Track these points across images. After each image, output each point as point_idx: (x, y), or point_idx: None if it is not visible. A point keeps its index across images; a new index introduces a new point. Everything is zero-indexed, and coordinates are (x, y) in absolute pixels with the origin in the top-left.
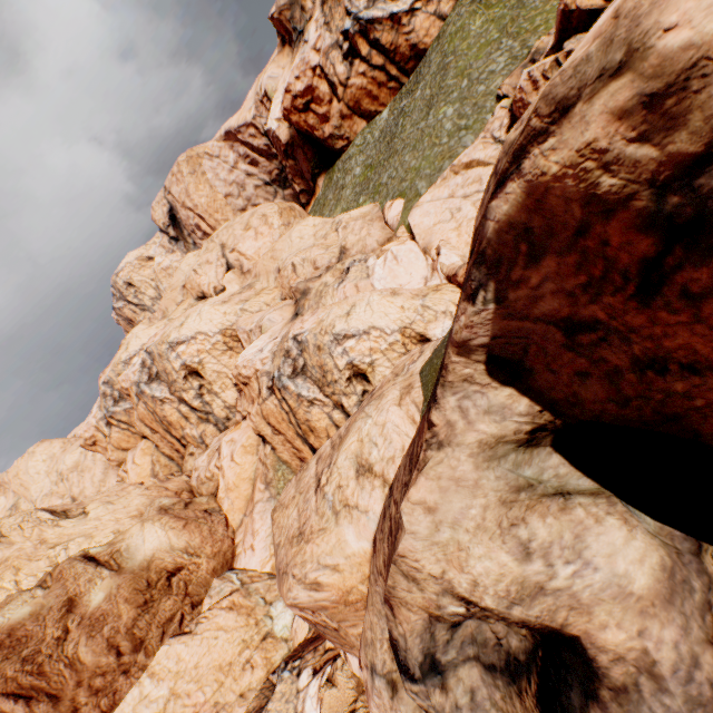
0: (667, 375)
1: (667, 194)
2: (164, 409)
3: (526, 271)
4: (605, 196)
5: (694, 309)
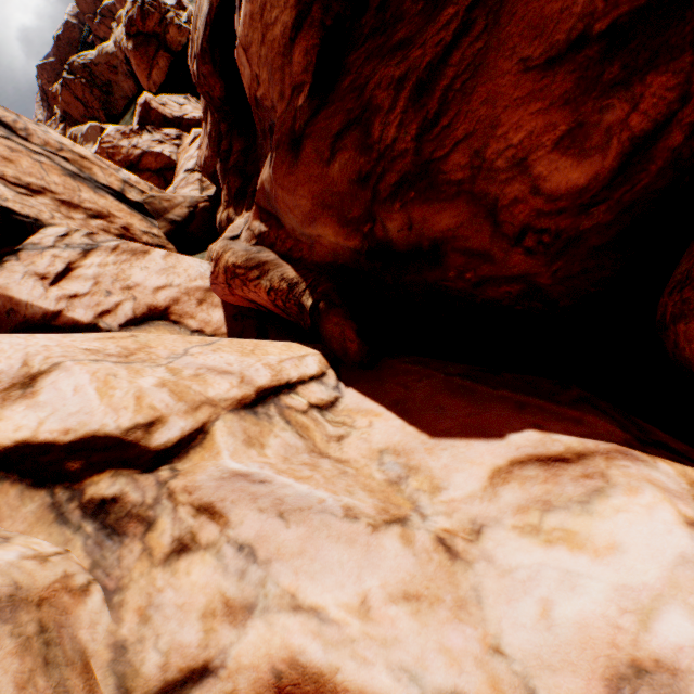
0: None
1: None
2: (48, 132)
3: None
4: None
5: None
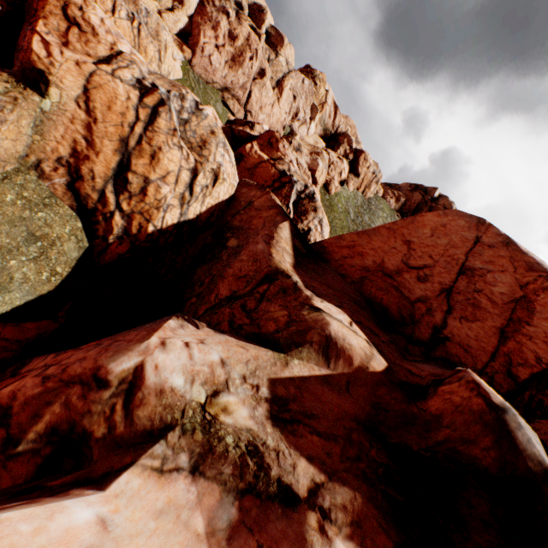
0: (254, 16)
1: (263, 10)
2: None
3: (256, 6)
4: (263, 8)
5: (259, 14)
